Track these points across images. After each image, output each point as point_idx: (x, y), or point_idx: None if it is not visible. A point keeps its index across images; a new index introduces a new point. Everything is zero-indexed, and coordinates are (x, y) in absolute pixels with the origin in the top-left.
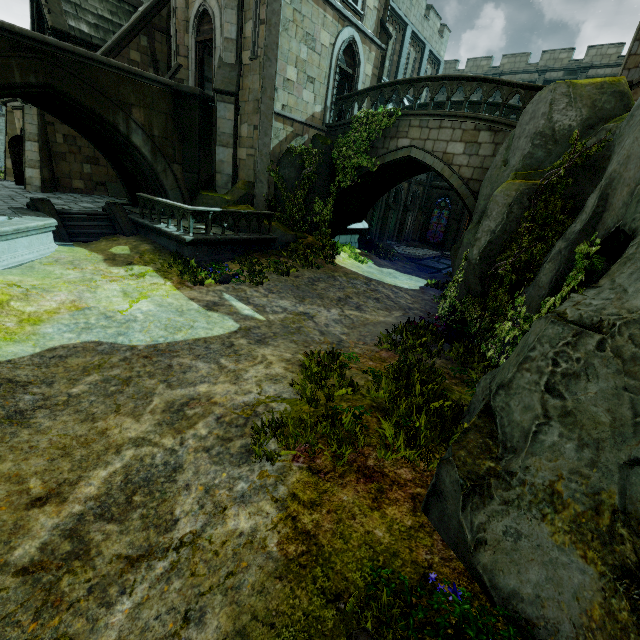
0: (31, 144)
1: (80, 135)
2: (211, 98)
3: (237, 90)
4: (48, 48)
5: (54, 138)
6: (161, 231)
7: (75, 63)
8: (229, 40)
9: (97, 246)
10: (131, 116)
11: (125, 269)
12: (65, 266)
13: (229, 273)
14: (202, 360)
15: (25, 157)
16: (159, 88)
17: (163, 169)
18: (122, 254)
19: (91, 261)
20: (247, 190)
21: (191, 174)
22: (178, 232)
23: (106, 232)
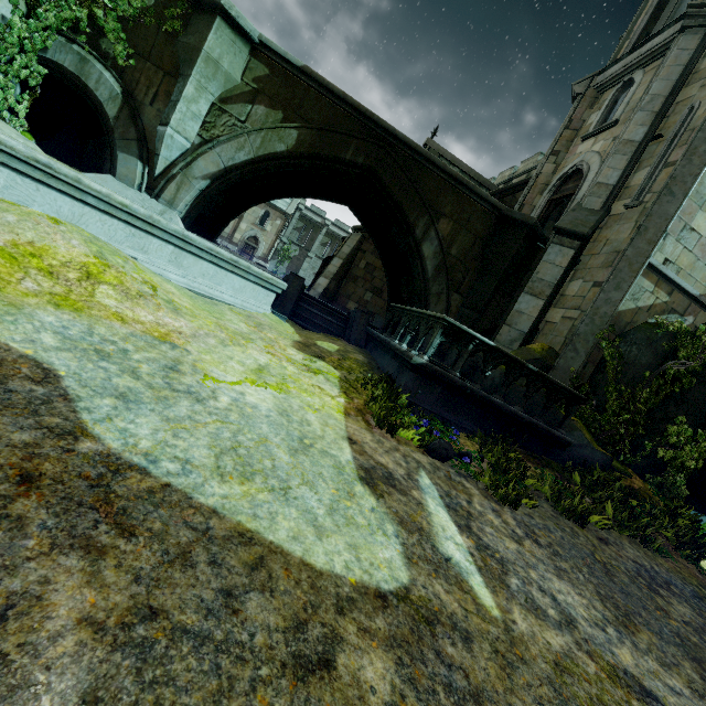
0: (338, 260)
1: (380, 267)
2: (544, 238)
3: (589, 232)
4: (393, 140)
5: (358, 263)
6: (389, 344)
7: (409, 160)
8: (602, 185)
9: (309, 334)
10: (435, 224)
11: (306, 357)
12: (247, 320)
13: (454, 447)
14: (108, 663)
15: (326, 268)
16: (484, 209)
17: (438, 292)
18: (323, 347)
19: (281, 334)
20: (543, 355)
21: (470, 311)
22: (410, 350)
23: (332, 330)
